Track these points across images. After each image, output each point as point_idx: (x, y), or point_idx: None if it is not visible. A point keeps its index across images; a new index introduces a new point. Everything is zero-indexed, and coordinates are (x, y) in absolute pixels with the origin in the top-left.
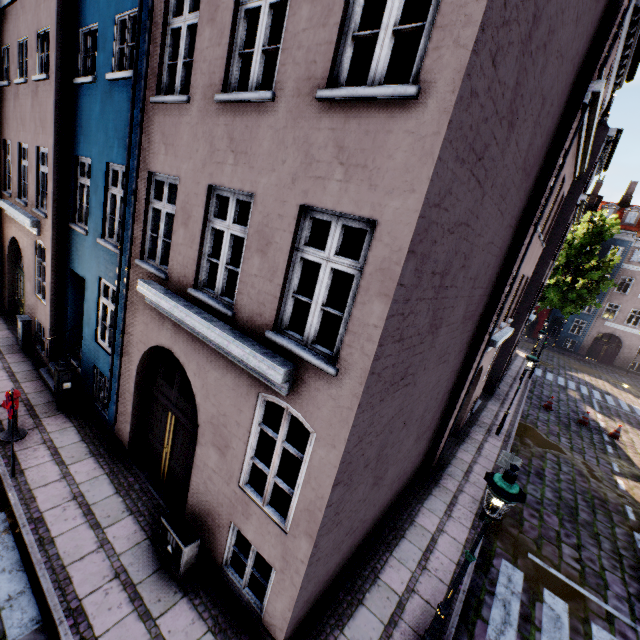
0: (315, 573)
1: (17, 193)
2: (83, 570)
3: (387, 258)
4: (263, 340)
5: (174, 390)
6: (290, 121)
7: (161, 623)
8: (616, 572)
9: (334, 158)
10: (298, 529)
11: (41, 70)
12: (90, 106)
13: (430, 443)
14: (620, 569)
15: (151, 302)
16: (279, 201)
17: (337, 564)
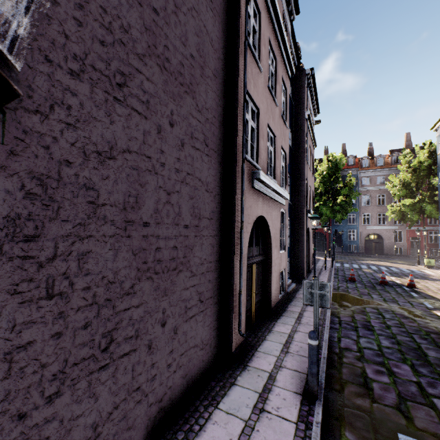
0: None
1: None
2: None
3: None
4: None
5: None
6: None
7: None
8: None
9: None
10: None
11: None
12: None
13: (218, 307)
14: None
15: None
16: None
17: None
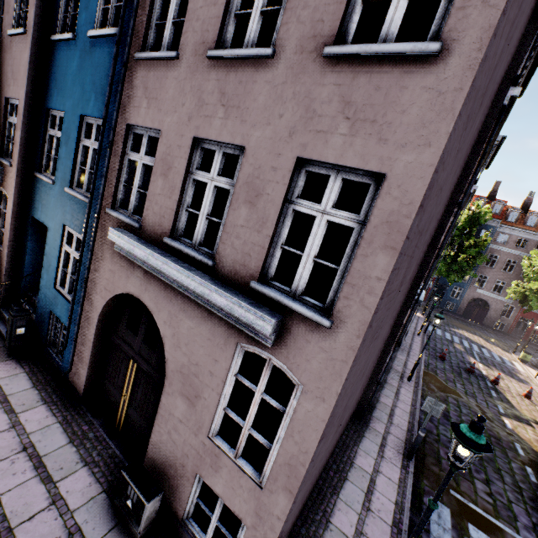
0: (286, 527)
1: None
2: (32, 532)
3: (395, 211)
4: (246, 290)
5: (138, 338)
6: (290, 77)
7: None
8: (520, 504)
9: (339, 113)
10: (276, 484)
11: (17, 26)
12: (67, 62)
13: (364, 390)
14: (522, 501)
15: (121, 250)
16: (273, 154)
17: (298, 513)
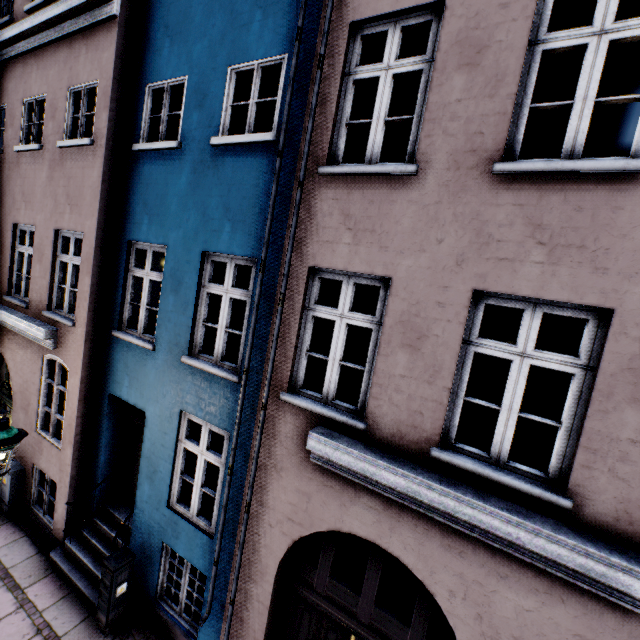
0: None
1: (5, 288)
2: None
3: None
4: None
5: (362, 598)
6: None
7: None
8: None
9: None
10: None
11: (70, 134)
12: (166, 178)
13: None
14: None
15: (328, 463)
16: None
17: None
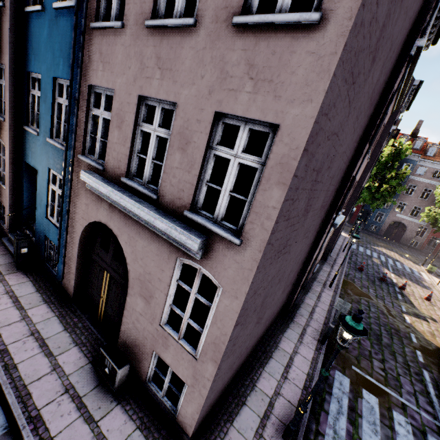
0: (216, 386)
1: None
2: (40, 388)
3: (286, 155)
4: (182, 218)
5: (109, 255)
6: (209, 43)
7: (101, 424)
8: (406, 376)
9: (245, 74)
10: (206, 356)
11: None
12: (39, 31)
13: (289, 293)
14: (409, 374)
15: (91, 188)
16: (197, 109)
17: (229, 378)
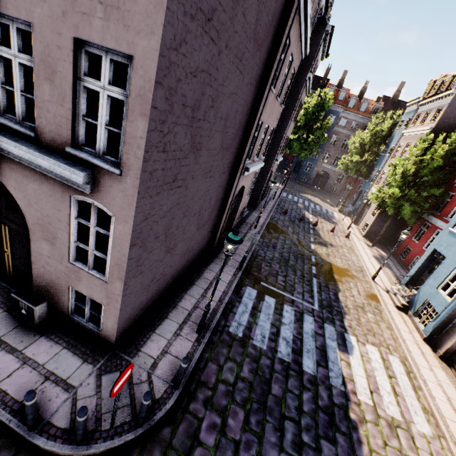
0: (130, 302)
1: None
2: None
3: (143, 87)
4: (66, 155)
5: (1, 206)
6: None
7: (26, 352)
8: (300, 283)
9: None
10: (113, 277)
11: None
12: None
13: (211, 233)
14: (302, 282)
15: None
16: (55, 33)
17: (148, 300)
